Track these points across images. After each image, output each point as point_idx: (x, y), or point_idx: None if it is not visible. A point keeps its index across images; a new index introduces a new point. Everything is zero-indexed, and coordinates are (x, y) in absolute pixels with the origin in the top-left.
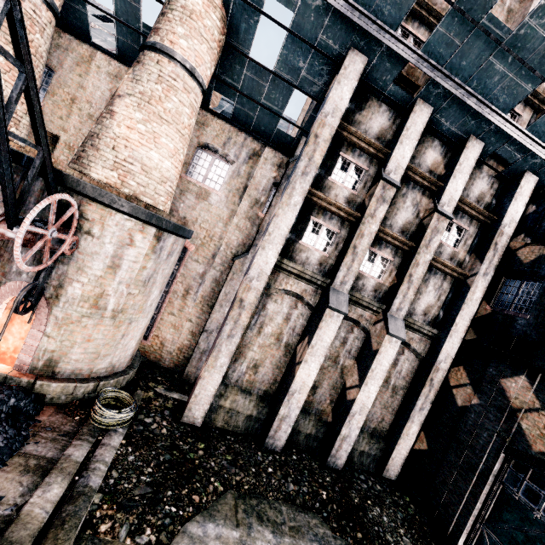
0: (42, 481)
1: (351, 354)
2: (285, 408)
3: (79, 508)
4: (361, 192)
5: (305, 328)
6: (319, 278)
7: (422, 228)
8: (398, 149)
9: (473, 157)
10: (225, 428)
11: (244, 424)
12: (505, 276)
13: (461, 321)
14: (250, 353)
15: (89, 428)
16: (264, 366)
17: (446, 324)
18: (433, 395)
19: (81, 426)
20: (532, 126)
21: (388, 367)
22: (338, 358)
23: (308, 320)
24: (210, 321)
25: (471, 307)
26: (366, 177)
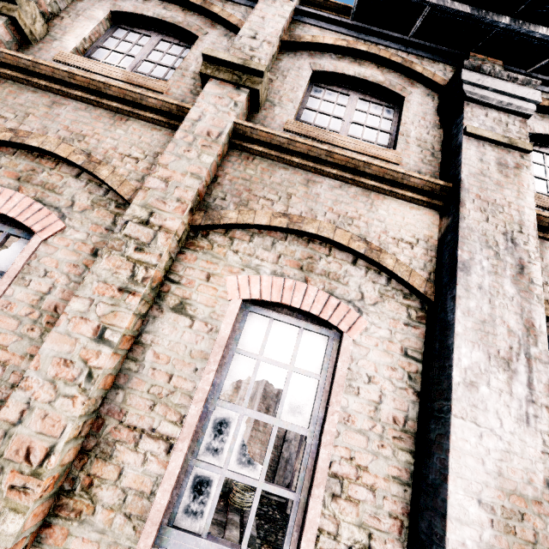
0: (224, 530)
1: None
2: None
3: (252, 542)
4: None
5: None
6: None
7: None
8: None
9: None
10: None
11: None
12: None
13: None
14: None
15: (233, 507)
16: None
17: None
18: None
19: (226, 507)
20: None
21: None
22: None
23: None
24: (289, 431)
25: None
26: None
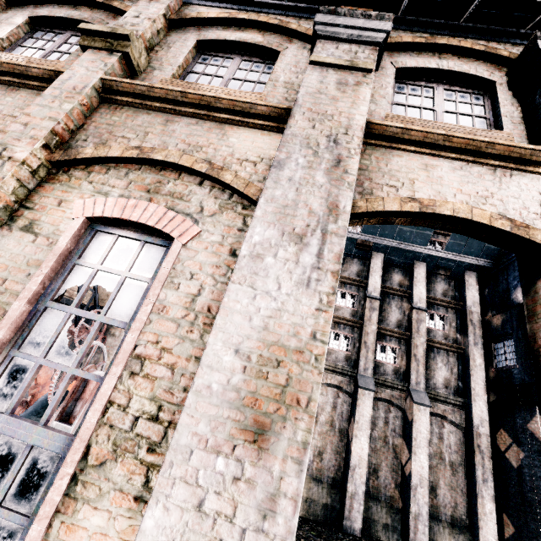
0: None
1: (396, 433)
2: (351, 484)
3: None
4: (359, 308)
5: (350, 412)
6: (348, 370)
7: (410, 321)
8: (371, 279)
9: (423, 272)
10: (306, 517)
11: (322, 513)
12: (492, 342)
13: (476, 385)
14: (313, 441)
15: None
16: (326, 452)
17: (467, 391)
18: (488, 463)
19: None
20: (446, 248)
21: (428, 434)
22: (387, 438)
23: (351, 405)
24: None
25: (479, 372)
26: (359, 298)
